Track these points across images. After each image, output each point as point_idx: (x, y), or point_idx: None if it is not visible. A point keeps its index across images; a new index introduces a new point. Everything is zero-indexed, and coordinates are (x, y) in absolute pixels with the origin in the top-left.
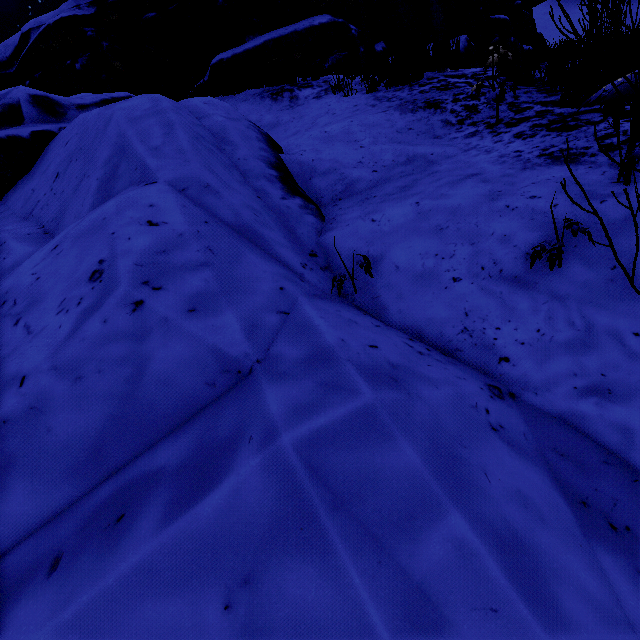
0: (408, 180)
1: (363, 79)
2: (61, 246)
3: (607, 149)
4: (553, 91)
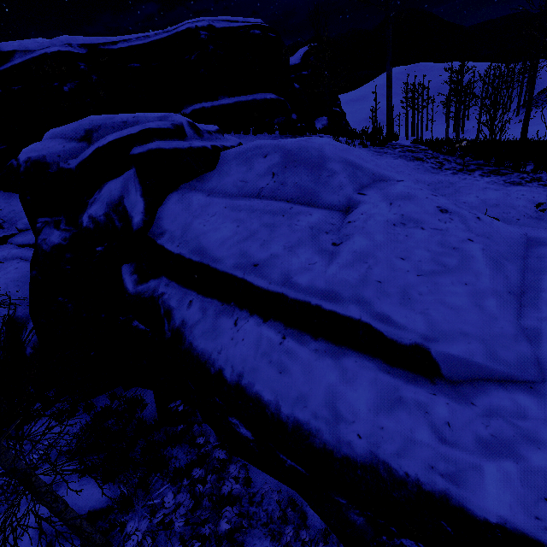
0: (452, 189)
1: (348, 139)
2: (395, 203)
3: (528, 182)
4: (474, 160)
